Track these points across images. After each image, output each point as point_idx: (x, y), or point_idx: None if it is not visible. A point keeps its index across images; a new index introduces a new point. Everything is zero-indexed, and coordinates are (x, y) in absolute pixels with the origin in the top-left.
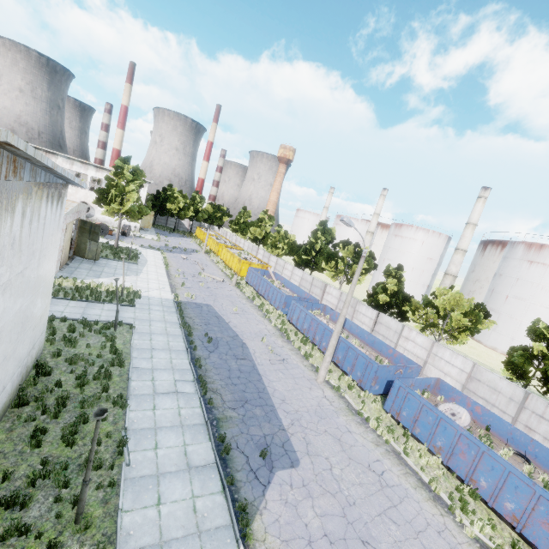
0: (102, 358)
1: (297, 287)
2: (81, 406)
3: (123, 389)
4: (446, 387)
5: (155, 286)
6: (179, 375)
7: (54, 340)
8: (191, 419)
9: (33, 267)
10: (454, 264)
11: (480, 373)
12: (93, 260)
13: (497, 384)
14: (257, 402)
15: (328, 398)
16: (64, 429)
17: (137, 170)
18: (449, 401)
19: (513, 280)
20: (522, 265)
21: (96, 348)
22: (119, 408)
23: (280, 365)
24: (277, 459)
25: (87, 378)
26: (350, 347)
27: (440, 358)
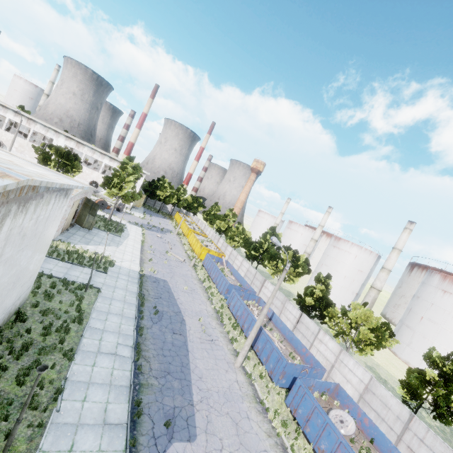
0: (68, 314)
1: (241, 277)
2: (39, 352)
3: (75, 343)
4: (343, 393)
5: (128, 258)
6: (123, 339)
7: (37, 293)
8: (120, 380)
9: (33, 243)
10: (379, 280)
11: (375, 387)
12: (88, 229)
13: (388, 401)
14: (178, 375)
15: (239, 383)
16: (20, 370)
17: (138, 167)
18: (344, 407)
19: (428, 304)
20: (437, 292)
21: (66, 305)
22: (67, 360)
23: (208, 345)
24: (178, 431)
25: (51, 329)
26: (268, 341)
27: (345, 365)
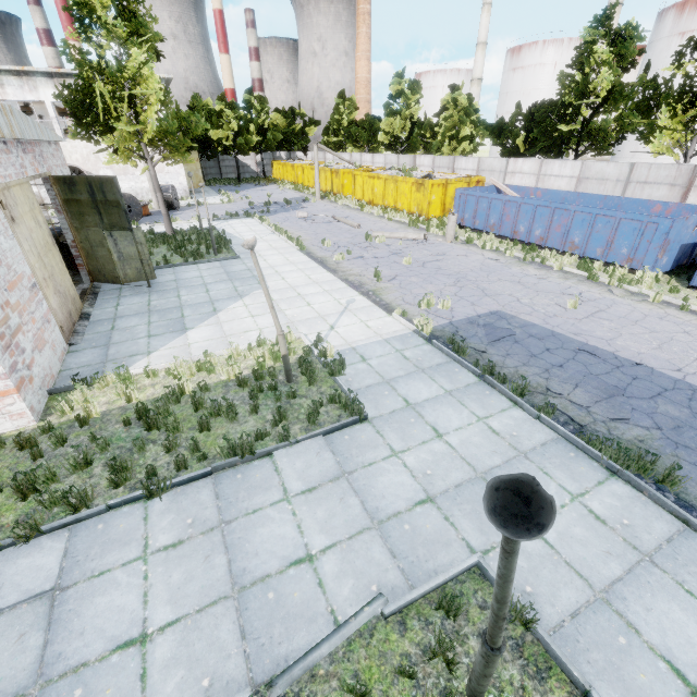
0: None
1: (608, 199)
2: None
3: None
4: None
5: (330, 305)
6: None
7: None
8: None
9: None
10: None
11: None
12: (143, 280)
13: None
14: None
15: None
16: None
17: None
18: None
19: None
20: None
21: None
22: None
23: None
24: None
25: None
26: None
27: None
